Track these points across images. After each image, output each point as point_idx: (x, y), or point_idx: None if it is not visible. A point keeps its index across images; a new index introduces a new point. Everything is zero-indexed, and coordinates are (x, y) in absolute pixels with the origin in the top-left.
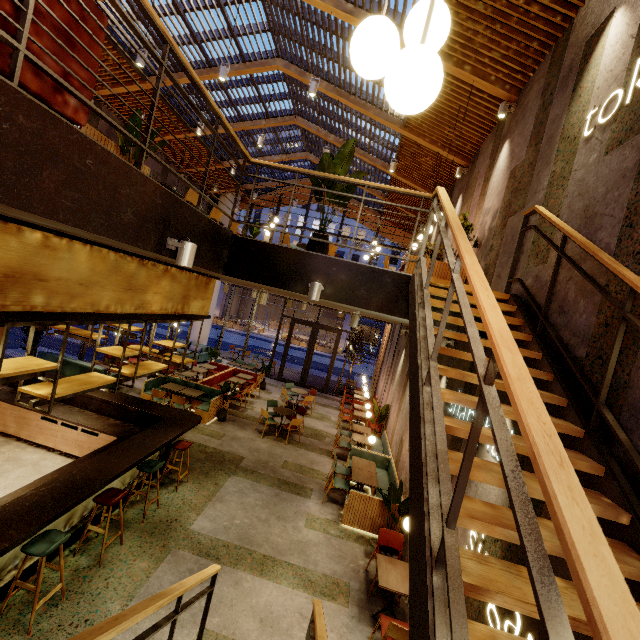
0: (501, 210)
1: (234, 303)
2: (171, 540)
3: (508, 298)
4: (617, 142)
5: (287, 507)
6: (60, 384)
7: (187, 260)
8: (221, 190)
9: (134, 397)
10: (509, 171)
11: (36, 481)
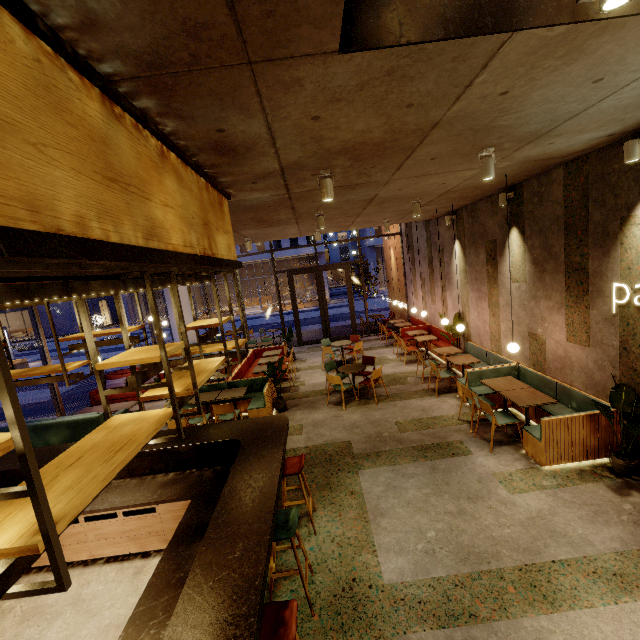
0: None
1: (196, 296)
2: (379, 623)
3: None
4: None
5: (462, 479)
6: (52, 481)
7: None
8: None
9: (174, 431)
10: None
11: None
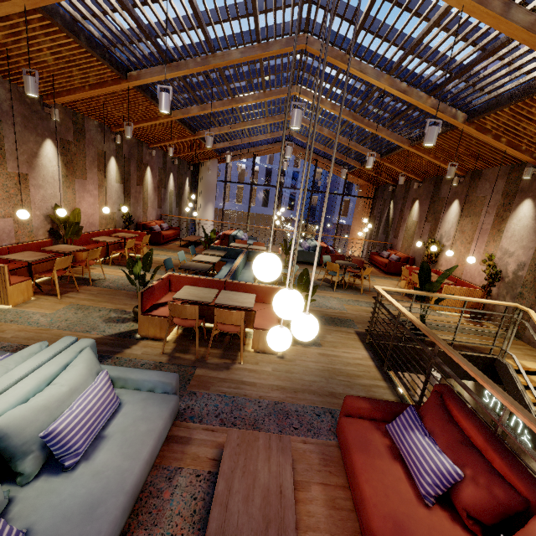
0: (531, 268)
1: None
2: None
3: None
4: None
5: None
6: None
7: None
8: (203, 160)
9: None
10: None
11: None
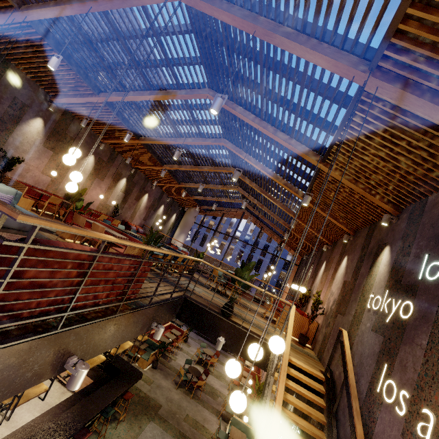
0: (337, 302)
1: None
2: None
3: (324, 380)
4: (375, 329)
5: None
6: None
7: (158, 336)
8: (189, 206)
9: None
10: (344, 279)
11: (47, 411)
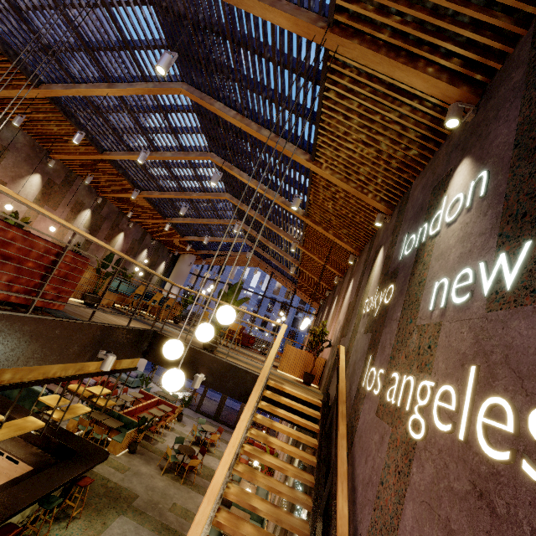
0: (341, 328)
1: None
2: None
3: (321, 406)
4: (367, 330)
5: None
6: (1, 429)
7: (107, 367)
8: (182, 252)
9: (60, 427)
10: (349, 302)
11: None
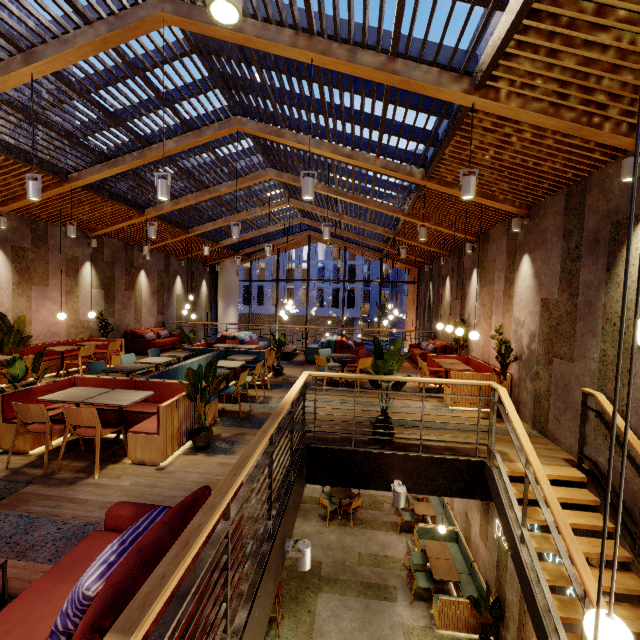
0: (540, 338)
1: None
2: None
3: (586, 481)
4: None
5: (381, 622)
6: None
7: (308, 564)
8: (220, 260)
9: None
10: (539, 297)
11: None
